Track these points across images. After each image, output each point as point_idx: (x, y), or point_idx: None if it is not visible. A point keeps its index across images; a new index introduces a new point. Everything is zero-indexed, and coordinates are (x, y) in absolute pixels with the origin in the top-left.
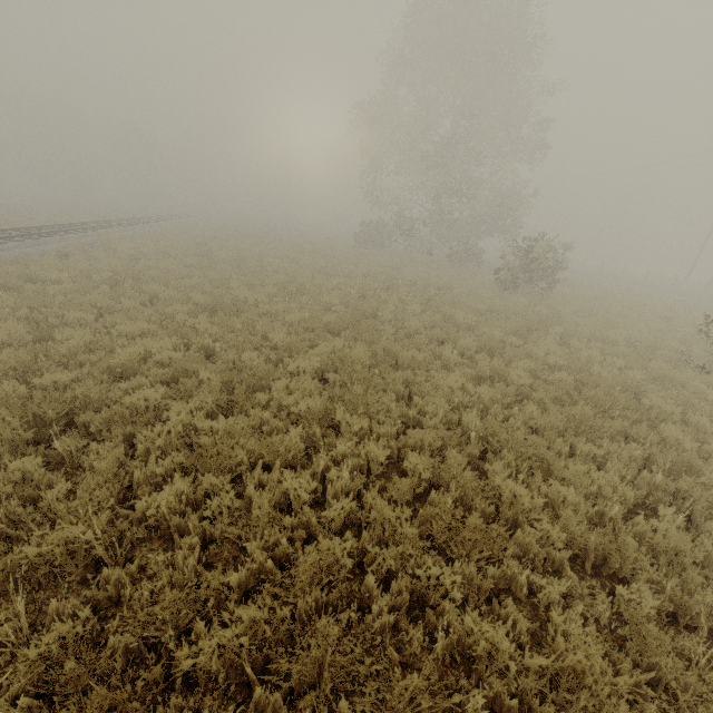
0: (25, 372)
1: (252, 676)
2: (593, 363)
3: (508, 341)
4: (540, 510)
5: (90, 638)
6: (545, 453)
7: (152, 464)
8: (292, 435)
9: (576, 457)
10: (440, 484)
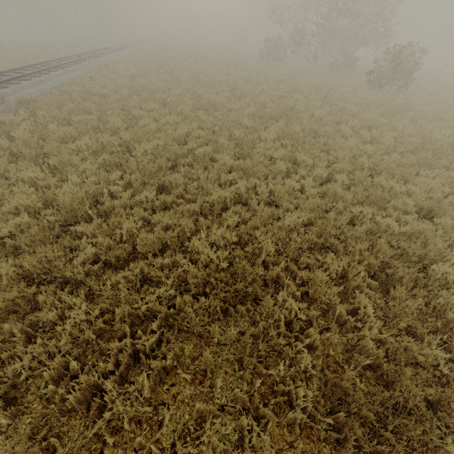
0: (134, 142)
1: (302, 232)
2: (432, 133)
3: (379, 122)
4: (402, 195)
5: (234, 227)
6: (405, 173)
7: (225, 176)
8: (281, 165)
9: (420, 176)
10: (351, 187)
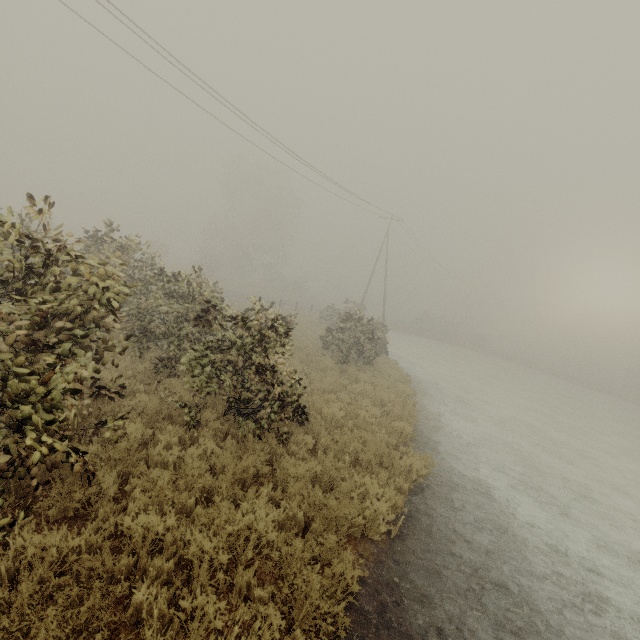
0: None
1: None
2: None
3: None
4: None
5: None
6: None
7: None
8: None
9: None
10: None
